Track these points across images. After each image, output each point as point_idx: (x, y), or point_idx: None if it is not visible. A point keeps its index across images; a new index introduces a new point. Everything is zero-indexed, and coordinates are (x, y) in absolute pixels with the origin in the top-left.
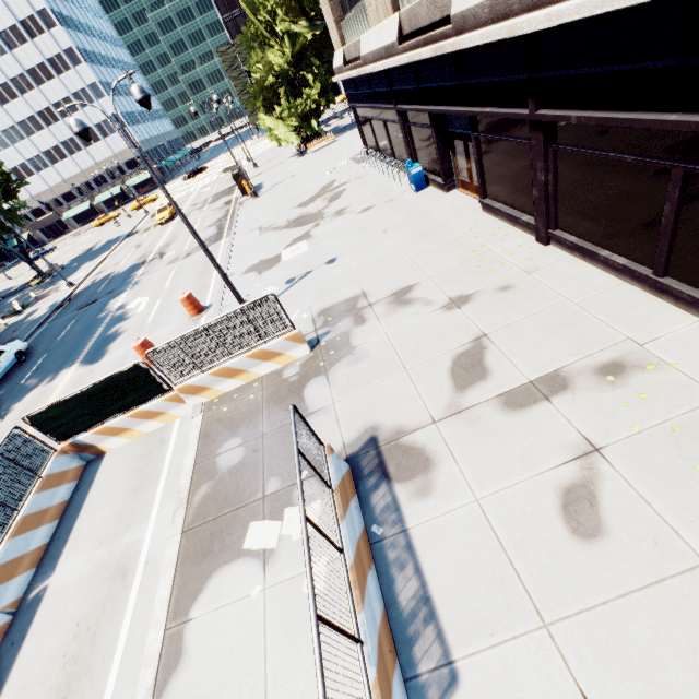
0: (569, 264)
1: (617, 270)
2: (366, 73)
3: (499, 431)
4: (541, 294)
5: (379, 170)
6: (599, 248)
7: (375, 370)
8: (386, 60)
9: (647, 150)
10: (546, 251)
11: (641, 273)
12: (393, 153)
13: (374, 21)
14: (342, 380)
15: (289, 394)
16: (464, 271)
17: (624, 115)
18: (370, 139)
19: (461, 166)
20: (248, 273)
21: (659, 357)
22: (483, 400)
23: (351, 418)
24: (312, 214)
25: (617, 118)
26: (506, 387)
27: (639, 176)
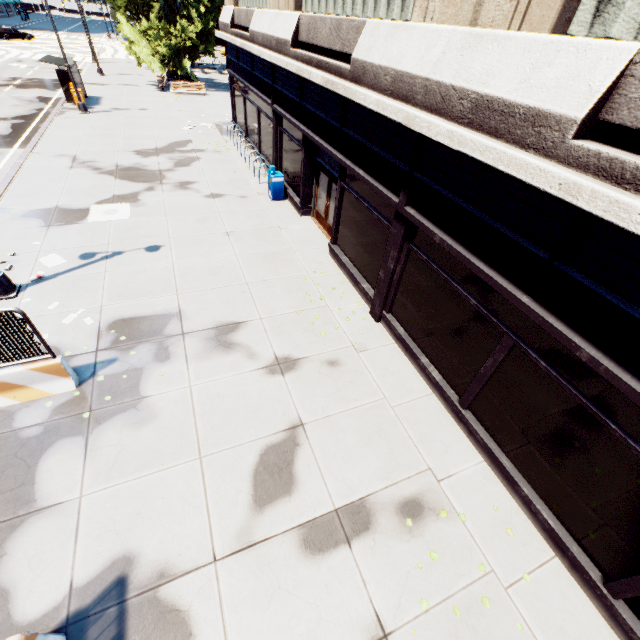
0: (393, 354)
1: (430, 380)
2: (251, 51)
3: (290, 590)
4: (364, 383)
5: (241, 155)
6: (420, 351)
7: (159, 447)
8: (274, 53)
9: (489, 302)
10: (376, 329)
11: (450, 397)
12: (260, 145)
13: (272, 2)
14: (107, 454)
15: (13, 463)
16: (298, 324)
17: (483, 266)
18: (241, 116)
19: (321, 199)
20: (29, 218)
21: (451, 502)
22: (281, 530)
23: (98, 533)
24: (151, 171)
25: (477, 265)
26: (310, 513)
27: (474, 319)
